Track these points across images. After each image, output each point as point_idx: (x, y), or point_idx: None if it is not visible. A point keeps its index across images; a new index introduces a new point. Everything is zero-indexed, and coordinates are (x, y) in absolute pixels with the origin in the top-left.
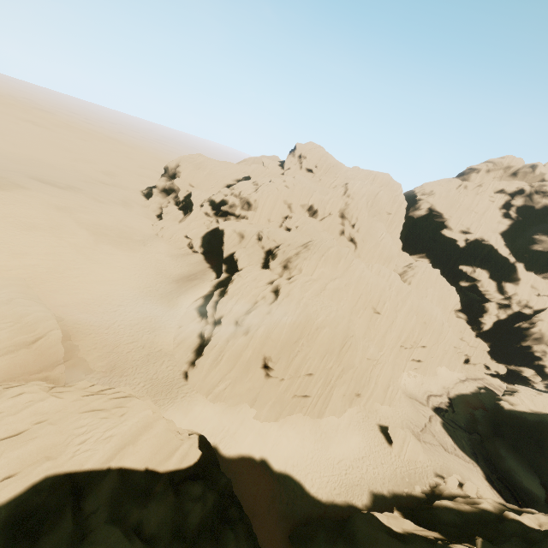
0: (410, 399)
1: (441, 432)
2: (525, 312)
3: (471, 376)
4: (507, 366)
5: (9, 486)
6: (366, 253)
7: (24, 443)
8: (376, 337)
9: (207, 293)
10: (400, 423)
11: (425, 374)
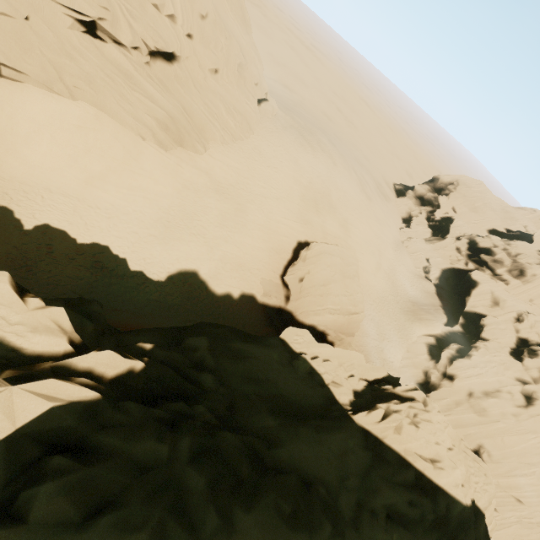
0: None
1: None
2: None
3: None
4: None
5: (467, 495)
6: None
7: (460, 462)
8: None
9: (437, 334)
10: None
11: None
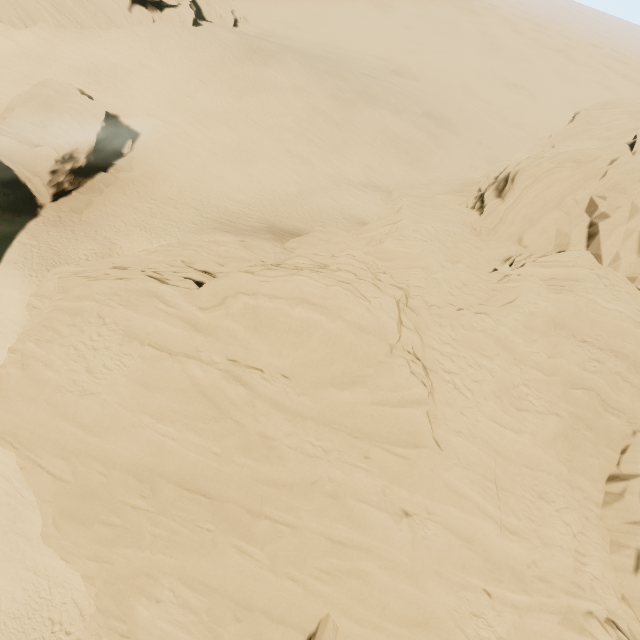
0: None
1: None
2: None
3: None
4: None
5: None
6: None
7: None
8: None
9: None
10: None
11: None
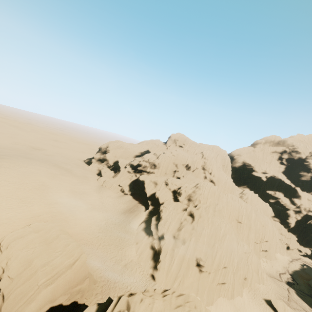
0: (271, 278)
1: (299, 300)
2: (310, 214)
3: (293, 257)
4: (310, 249)
5: None
6: (221, 188)
7: None
8: (243, 238)
9: (144, 219)
10: (274, 296)
11: (271, 259)
